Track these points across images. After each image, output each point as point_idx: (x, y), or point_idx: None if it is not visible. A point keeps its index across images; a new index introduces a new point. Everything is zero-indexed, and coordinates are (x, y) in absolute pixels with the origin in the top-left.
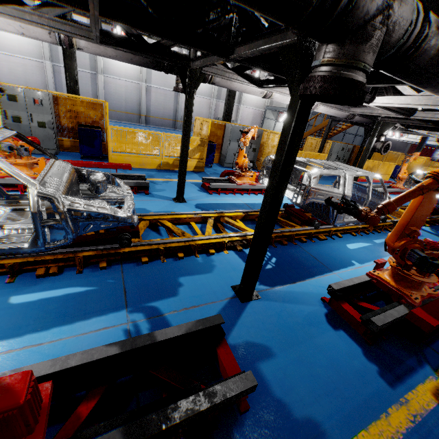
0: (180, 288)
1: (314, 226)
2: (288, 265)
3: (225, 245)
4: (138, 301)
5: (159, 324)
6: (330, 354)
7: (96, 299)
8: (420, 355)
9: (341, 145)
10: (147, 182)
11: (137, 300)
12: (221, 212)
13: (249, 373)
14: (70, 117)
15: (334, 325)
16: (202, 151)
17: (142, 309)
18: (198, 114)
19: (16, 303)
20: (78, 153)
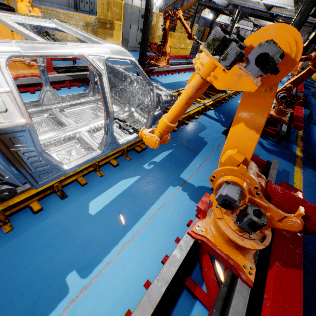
0: (205, 139)
1: (225, 93)
2: (229, 117)
3: (200, 112)
4: (197, 150)
5: (216, 156)
6: (271, 149)
7: (180, 154)
8: (290, 142)
9: (198, 28)
10: None
11: (196, 149)
12: (178, 91)
13: (274, 159)
14: None
15: (264, 139)
16: (118, 36)
17: (203, 153)
18: None
19: (150, 168)
20: None
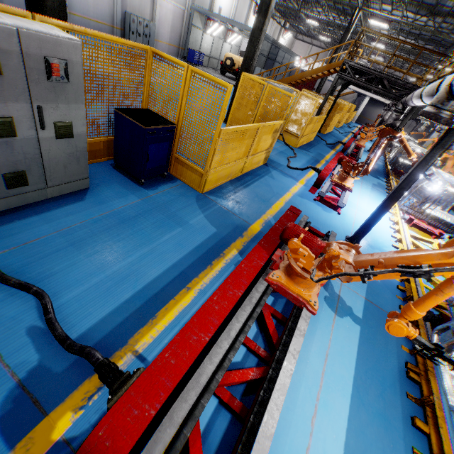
0: None
1: (444, 240)
2: None
3: None
4: None
5: None
6: None
7: None
8: None
9: None
10: (336, 234)
11: None
12: None
13: None
14: (85, 89)
15: None
16: (274, 139)
17: None
18: (96, 2)
19: None
20: (105, 167)
